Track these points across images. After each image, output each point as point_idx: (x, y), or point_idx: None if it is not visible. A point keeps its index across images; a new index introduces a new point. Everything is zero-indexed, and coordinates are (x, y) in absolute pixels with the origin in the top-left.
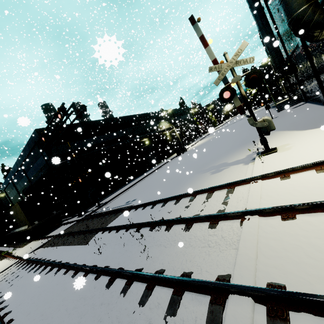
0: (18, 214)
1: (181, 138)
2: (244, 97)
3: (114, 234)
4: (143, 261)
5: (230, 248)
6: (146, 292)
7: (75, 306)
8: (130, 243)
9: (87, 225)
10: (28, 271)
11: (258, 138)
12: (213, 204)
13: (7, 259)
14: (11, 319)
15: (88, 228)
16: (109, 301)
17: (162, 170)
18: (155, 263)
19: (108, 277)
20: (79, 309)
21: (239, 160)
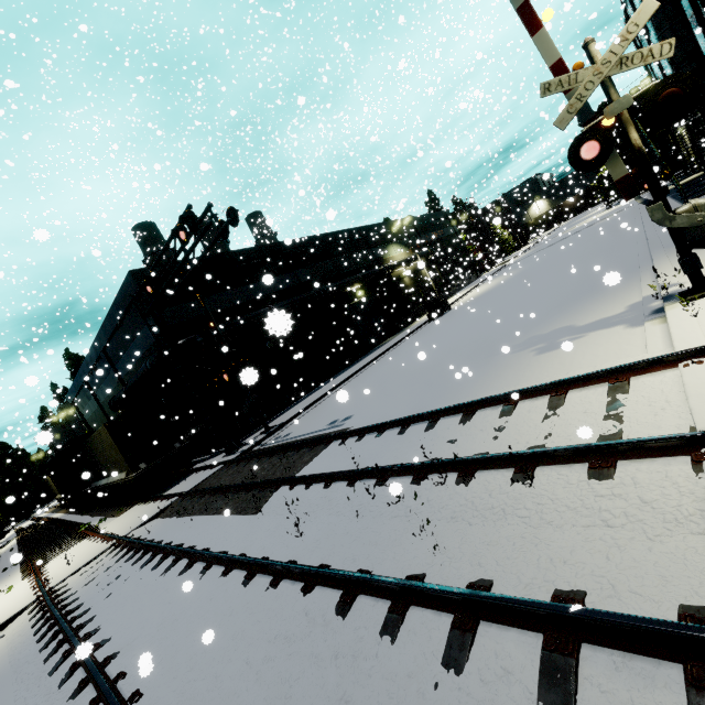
0: (107, 450)
1: (435, 282)
2: (639, 152)
3: (321, 492)
4: (419, 556)
5: (681, 531)
6: (456, 637)
7: (268, 656)
8: (367, 513)
9: (249, 472)
10: (138, 566)
11: (647, 267)
12: (576, 420)
13: (91, 540)
14: (123, 671)
15: (254, 479)
16: (355, 651)
17: (400, 352)
18: (456, 563)
19: (334, 590)
20: (279, 664)
21: (610, 319)
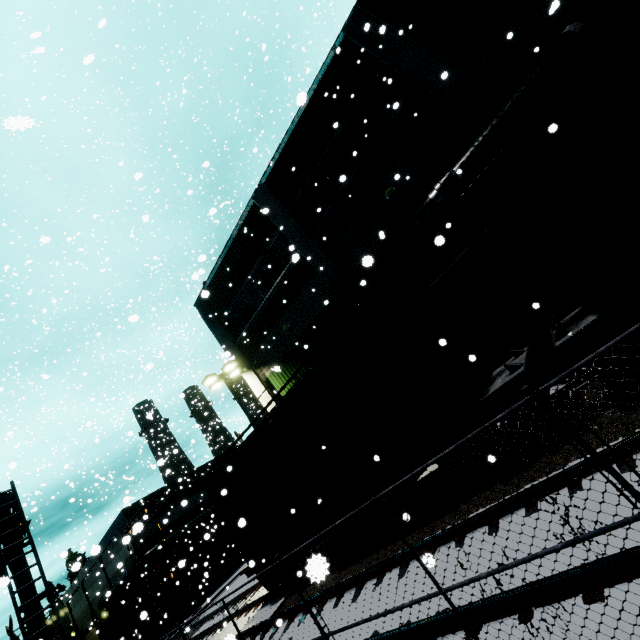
0: None
1: None
2: None
3: None
4: None
5: None
6: None
7: None
8: None
9: None
10: None
11: None
12: (241, 606)
13: None
14: None
15: None
16: None
17: None
18: None
19: None
20: None
21: None
